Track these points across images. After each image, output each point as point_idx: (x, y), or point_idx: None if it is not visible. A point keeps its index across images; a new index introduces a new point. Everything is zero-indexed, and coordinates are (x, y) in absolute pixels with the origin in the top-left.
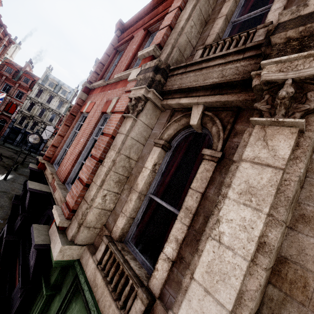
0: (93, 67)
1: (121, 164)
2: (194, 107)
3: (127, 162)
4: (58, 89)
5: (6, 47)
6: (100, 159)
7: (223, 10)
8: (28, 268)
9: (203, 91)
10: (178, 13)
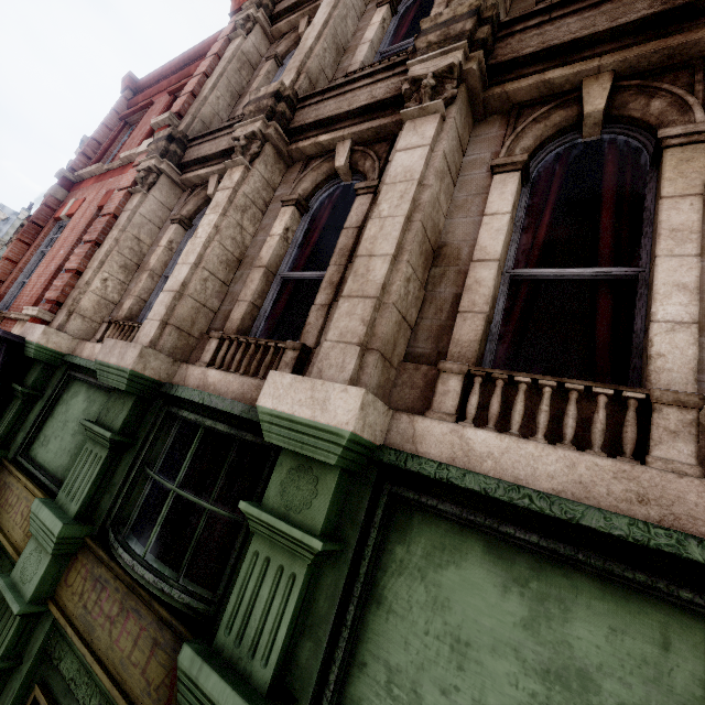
0: (77, 153)
1: (128, 244)
2: (211, 178)
3: (136, 245)
4: None
5: None
6: (97, 241)
7: (254, 85)
8: None
9: (217, 160)
10: (204, 81)
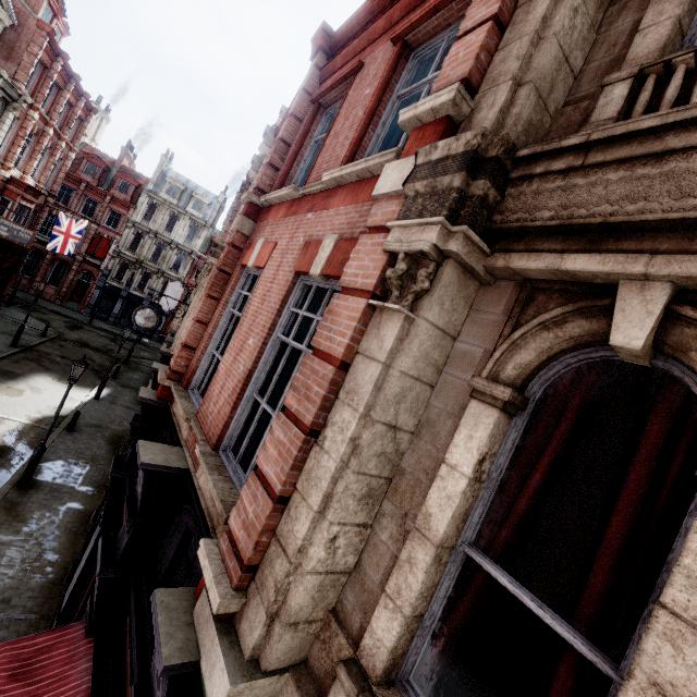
0: (260, 149)
1: (376, 448)
2: (627, 288)
3: (389, 441)
4: (187, 199)
5: (82, 122)
6: (313, 428)
7: None
8: (150, 696)
9: (676, 237)
10: None
